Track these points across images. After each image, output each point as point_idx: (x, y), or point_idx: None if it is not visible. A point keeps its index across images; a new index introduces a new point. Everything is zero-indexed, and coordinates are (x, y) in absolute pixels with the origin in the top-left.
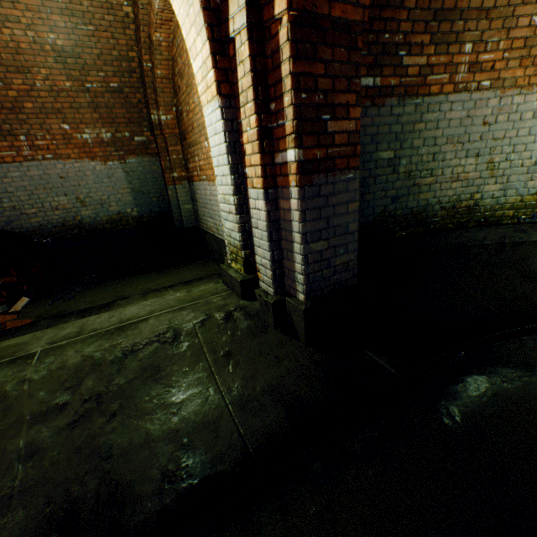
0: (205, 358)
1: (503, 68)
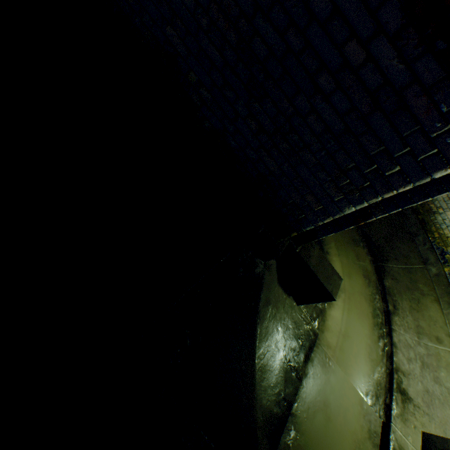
0: None
1: None
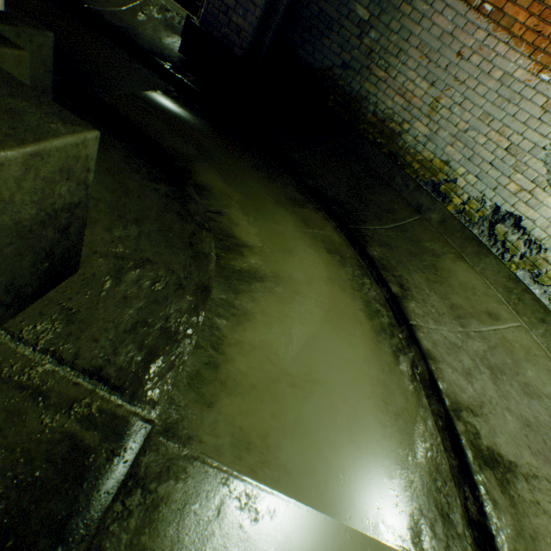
0: (134, 4)
1: (513, 1)
